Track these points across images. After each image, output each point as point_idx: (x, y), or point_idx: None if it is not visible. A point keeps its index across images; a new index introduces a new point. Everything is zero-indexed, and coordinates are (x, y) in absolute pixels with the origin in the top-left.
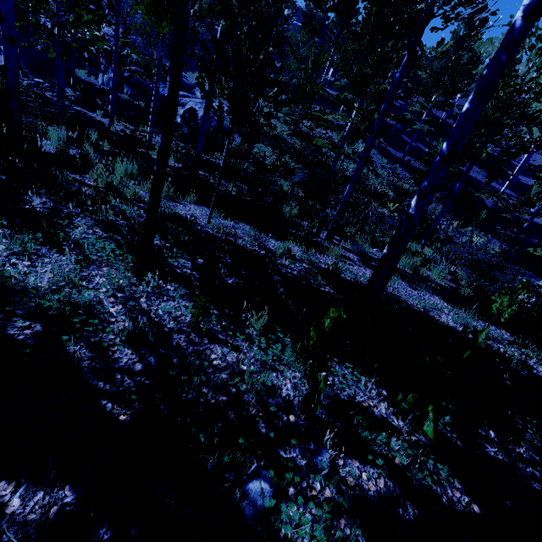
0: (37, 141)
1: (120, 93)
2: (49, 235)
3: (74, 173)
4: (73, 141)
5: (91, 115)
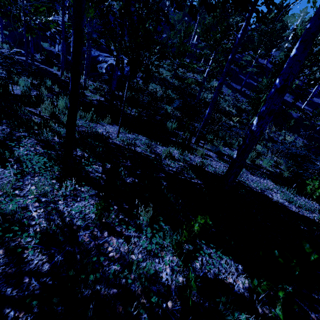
0: (9, 87)
1: (69, 56)
2: (0, 153)
3: (30, 107)
4: (35, 86)
5: (50, 70)
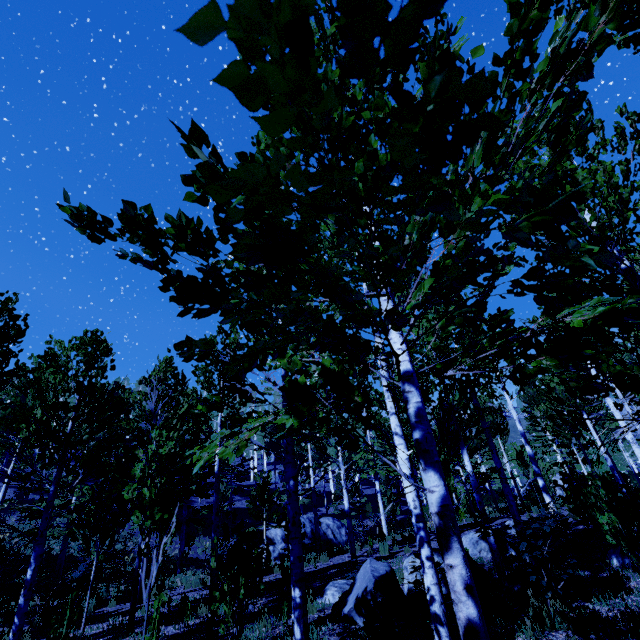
0: None
1: None
2: None
3: None
4: None
5: None
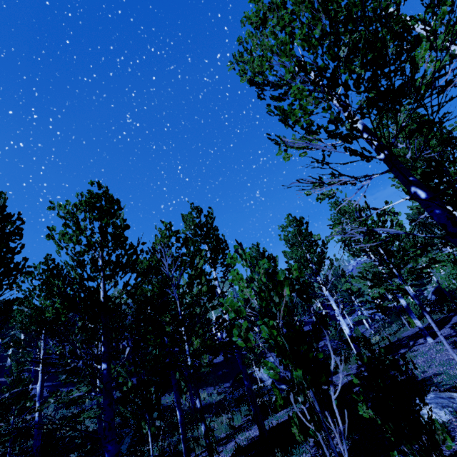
0: None
1: None
2: None
3: None
4: None
5: None
